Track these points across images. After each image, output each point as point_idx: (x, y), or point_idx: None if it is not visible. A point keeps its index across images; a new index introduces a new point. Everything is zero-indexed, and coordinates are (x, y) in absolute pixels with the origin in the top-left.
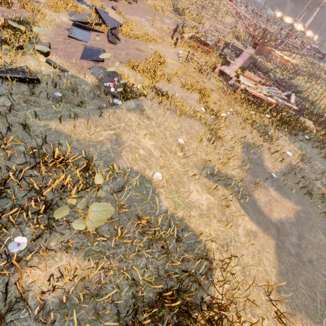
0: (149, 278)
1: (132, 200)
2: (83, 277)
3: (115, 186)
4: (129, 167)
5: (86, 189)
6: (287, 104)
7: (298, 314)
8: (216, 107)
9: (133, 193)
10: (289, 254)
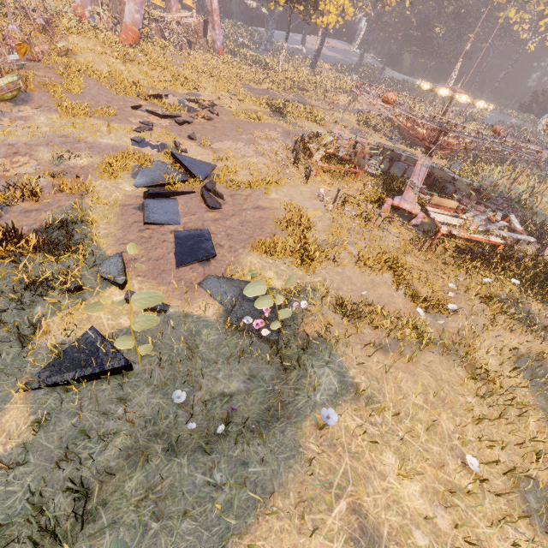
0: None
1: None
2: None
3: None
4: None
5: None
6: (517, 238)
7: None
8: (430, 291)
9: None
10: None
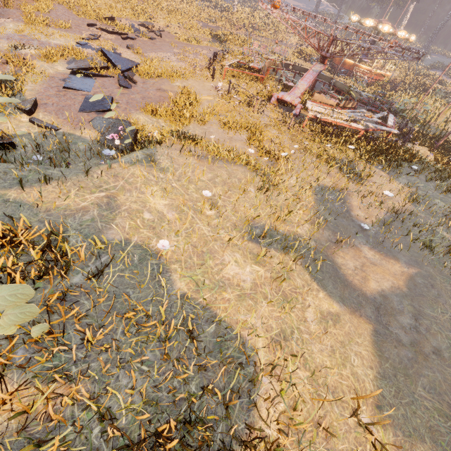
0: (138, 404)
1: (125, 285)
2: (17, 412)
3: (98, 267)
4: (125, 238)
5: (44, 275)
6: (381, 129)
7: (417, 444)
8: (272, 145)
9: (127, 275)
10: (397, 344)
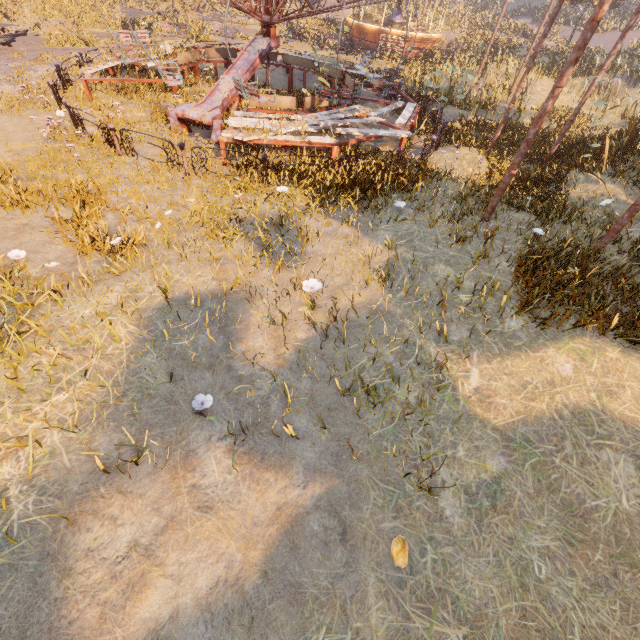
0: None
1: None
2: None
3: None
4: None
5: None
6: (377, 135)
7: None
8: (103, 225)
9: None
10: None
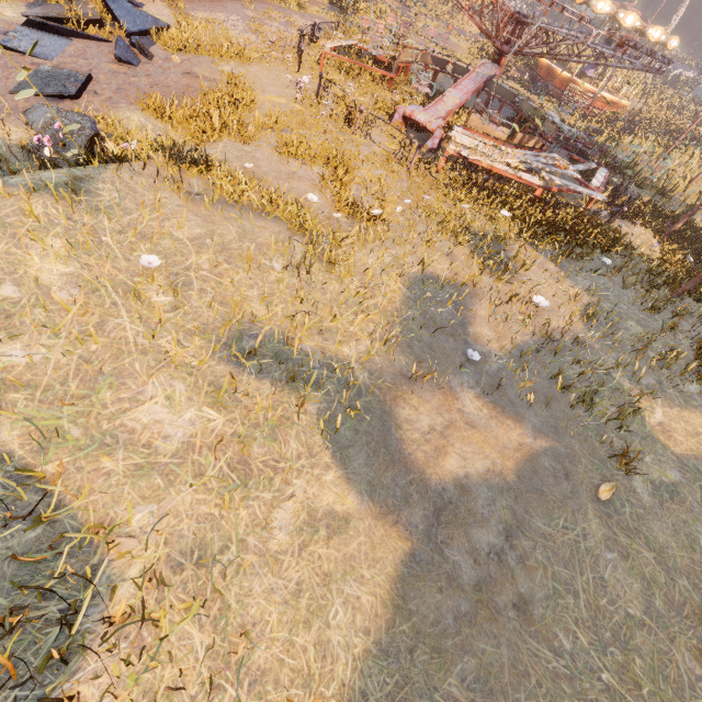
0: None
1: None
2: None
3: None
4: None
5: None
6: (576, 190)
7: None
8: (362, 194)
9: None
10: (448, 583)
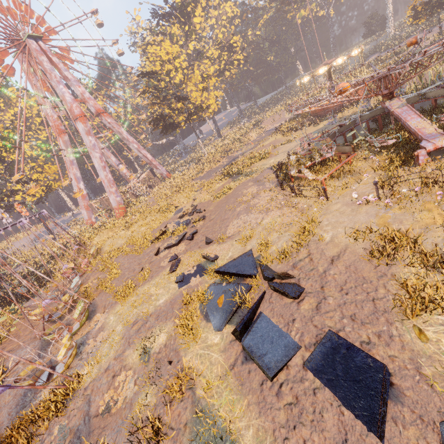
0: None
1: None
2: None
3: None
4: None
5: None
6: None
7: None
8: None
9: None
10: None
